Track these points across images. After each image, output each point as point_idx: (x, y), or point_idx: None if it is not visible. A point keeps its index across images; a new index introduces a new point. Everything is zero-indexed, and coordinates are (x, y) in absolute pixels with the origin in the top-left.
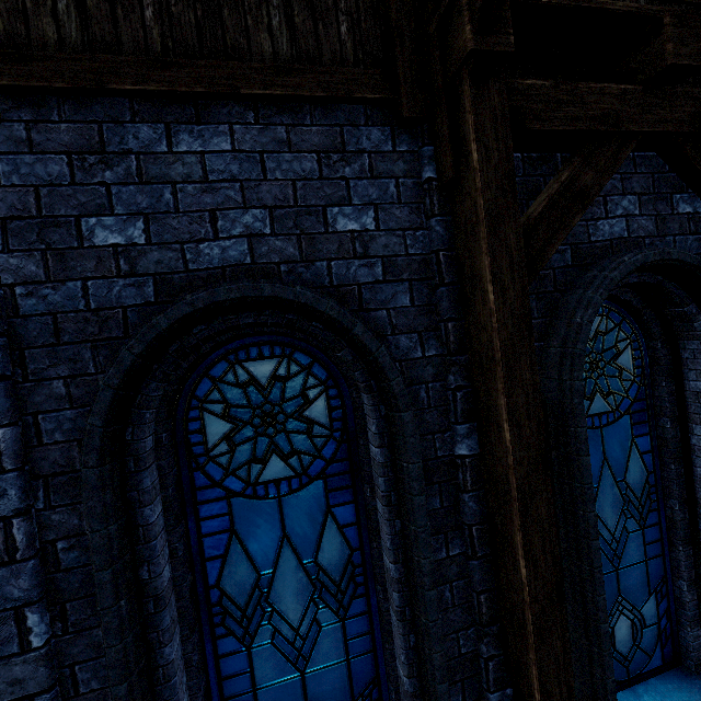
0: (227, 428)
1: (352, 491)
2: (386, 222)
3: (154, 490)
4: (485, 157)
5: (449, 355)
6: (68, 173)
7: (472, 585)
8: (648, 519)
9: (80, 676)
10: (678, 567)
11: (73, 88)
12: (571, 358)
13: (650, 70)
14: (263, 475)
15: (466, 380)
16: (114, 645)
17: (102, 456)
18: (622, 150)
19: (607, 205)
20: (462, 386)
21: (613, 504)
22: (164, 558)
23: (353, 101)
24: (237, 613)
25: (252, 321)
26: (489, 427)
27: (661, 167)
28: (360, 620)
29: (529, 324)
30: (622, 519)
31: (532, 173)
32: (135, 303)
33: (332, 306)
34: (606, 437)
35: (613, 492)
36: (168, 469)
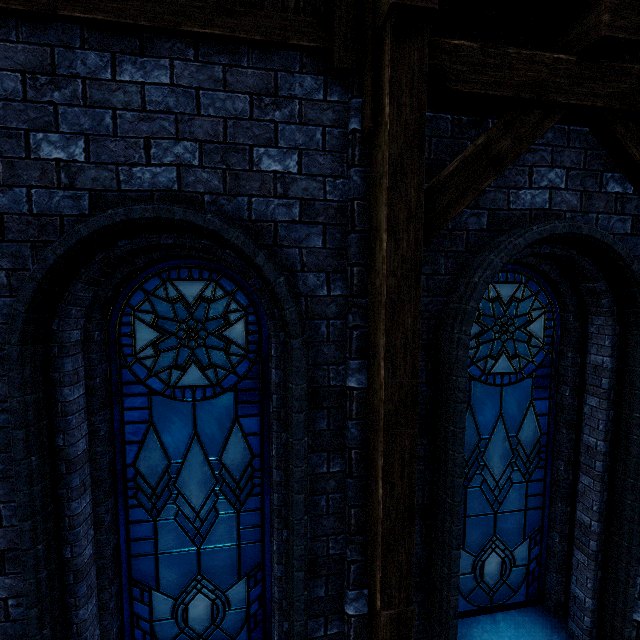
0: (154, 336)
1: (259, 406)
2: (308, 167)
3: (77, 375)
4: (397, 111)
5: (351, 296)
6: (21, 90)
7: (346, 499)
8: (534, 474)
9: (4, 512)
10: (554, 521)
11: (29, 11)
12: (463, 314)
13: (586, 41)
14: (182, 381)
15: (363, 321)
16: (22, 490)
17: (24, 337)
18: (546, 120)
19: (532, 175)
20: (360, 326)
21: (502, 456)
22: (81, 432)
23: (289, 47)
24: (148, 491)
25: (172, 242)
26: (373, 364)
27: (596, 143)
28: (254, 514)
29: (418, 275)
30: (509, 470)
31: (460, 136)
32: (71, 214)
33: (238, 235)
34: (505, 395)
35: (504, 445)
36: (97, 362)
